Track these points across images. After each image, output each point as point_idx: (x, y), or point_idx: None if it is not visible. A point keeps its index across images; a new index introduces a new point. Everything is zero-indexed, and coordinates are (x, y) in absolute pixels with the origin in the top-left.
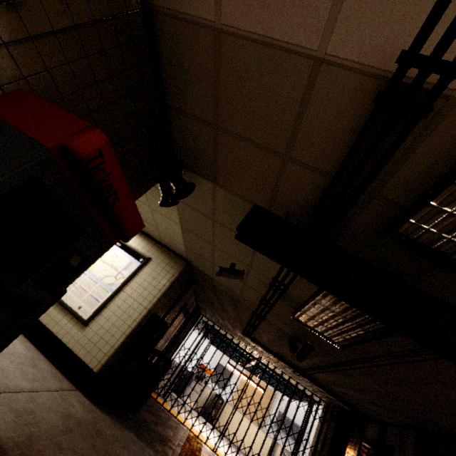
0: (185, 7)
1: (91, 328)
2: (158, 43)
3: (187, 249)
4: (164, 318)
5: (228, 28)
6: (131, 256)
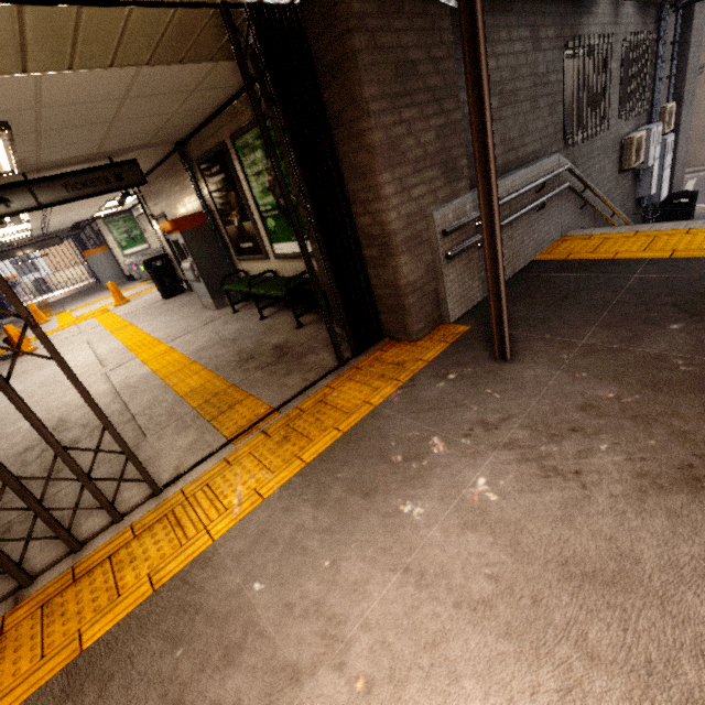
0: None
1: None
2: None
3: None
4: None
5: None
6: None
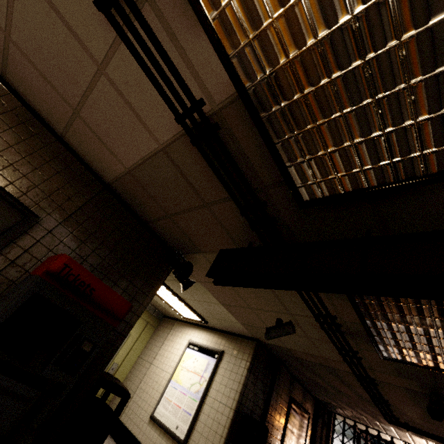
0: (115, 174)
1: None
2: (121, 196)
3: (244, 325)
4: (263, 419)
5: (130, 168)
6: (207, 355)
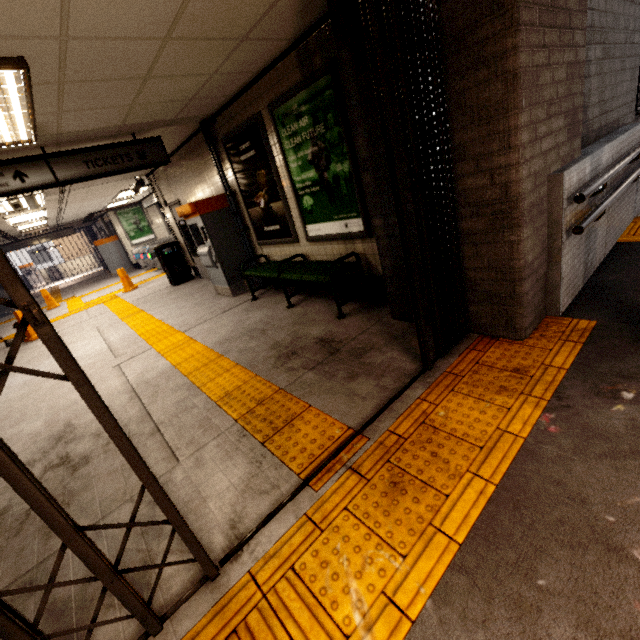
0: None
1: None
2: None
3: None
4: None
5: None
6: None
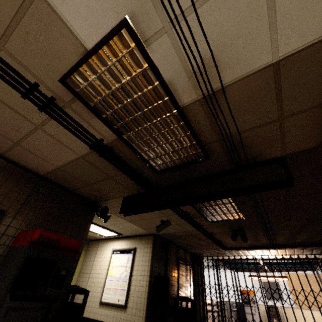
0: (47, 170)
1: (129, 307)
2: (52, 180)
3: (144, 229)
4: (166, 274)
5: (59, 166)
6: (126, 253)
